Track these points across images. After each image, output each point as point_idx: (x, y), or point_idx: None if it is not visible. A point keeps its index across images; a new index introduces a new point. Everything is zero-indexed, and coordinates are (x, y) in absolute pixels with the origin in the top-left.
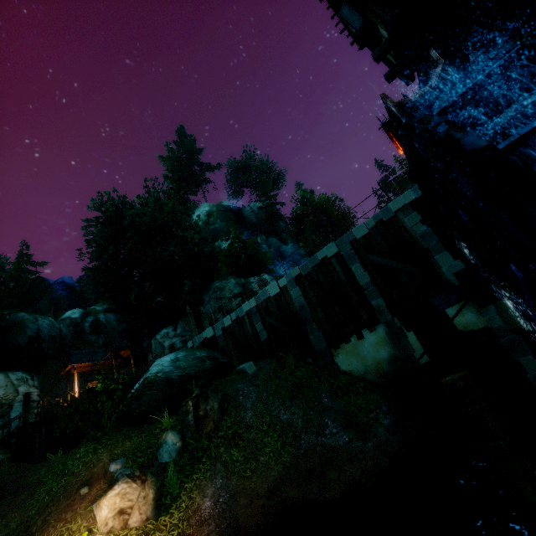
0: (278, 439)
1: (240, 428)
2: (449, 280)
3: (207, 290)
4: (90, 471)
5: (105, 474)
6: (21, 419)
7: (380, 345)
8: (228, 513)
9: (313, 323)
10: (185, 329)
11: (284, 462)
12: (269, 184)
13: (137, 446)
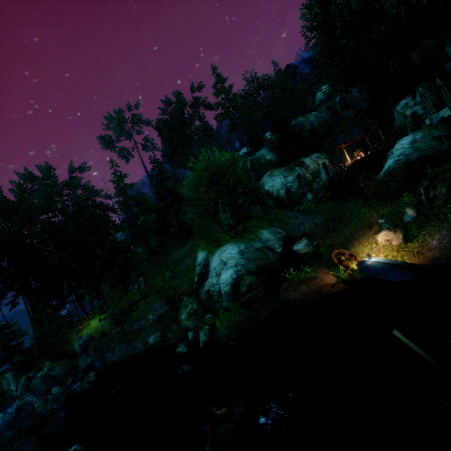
0: None
1: None
2: None
3: (448, 39)
4: (369, 221)
5: (376, 223)
6: (326, 176)
7: None
8: (447, 248)
9: None
10: None
11: None
12: None
13: (390, 212)
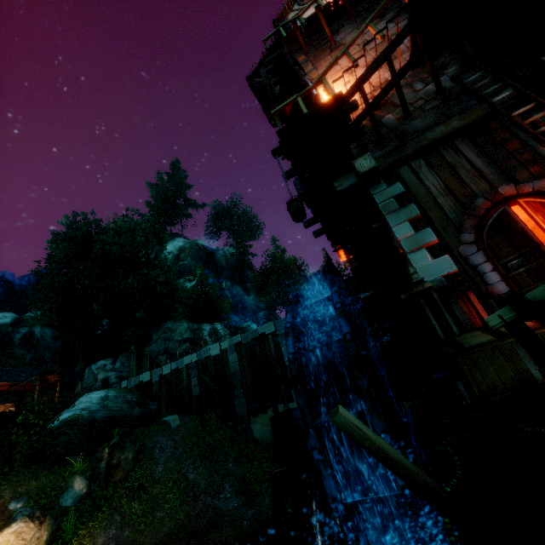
0: (179, 496)
1: (148, 481)
2: None
3: (158, 328)
4: None
5: (3, 511)
6: None
7: None
8: None
9: (241, 389)
10: (124, 364)
11: (177, 520)
12: (246, 235)
13: (43, 487)
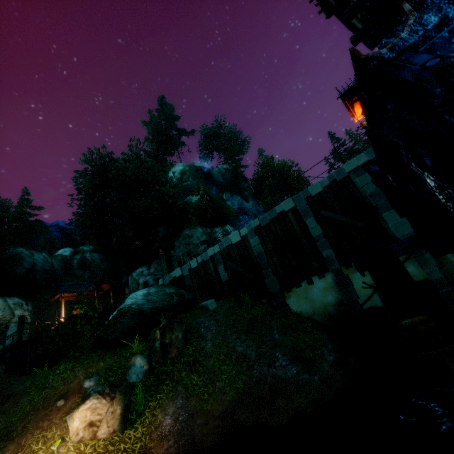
0: (233, 367)
1: (201, 356)
2: (394, 236)
3: (177, 236)
4: (67, 386)
5: (79, 389)
6: (16, 337)
7: (328, 290)
8: (186, 431)
9: (269, 268)
10: (157, 269)
11: (238, 388)
12: (235, 149)
13: (109, 367)
